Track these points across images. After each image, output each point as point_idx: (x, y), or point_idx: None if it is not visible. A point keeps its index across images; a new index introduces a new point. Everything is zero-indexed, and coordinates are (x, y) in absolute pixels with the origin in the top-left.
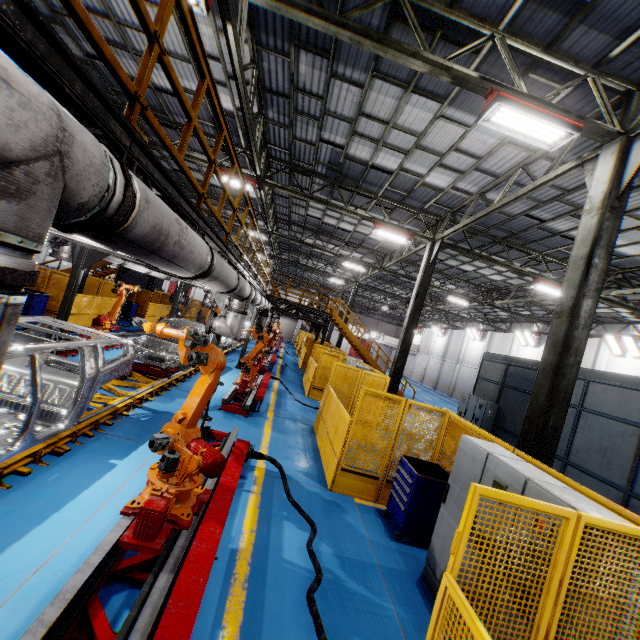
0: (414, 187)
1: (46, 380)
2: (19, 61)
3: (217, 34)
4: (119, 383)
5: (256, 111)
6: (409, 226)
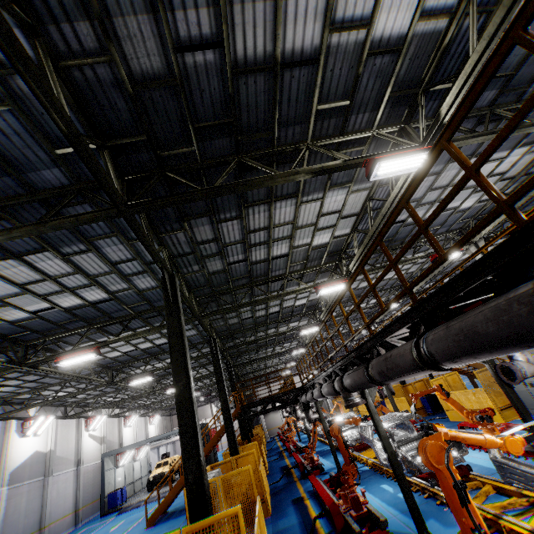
0: (448, 218)
1: None
2: None
3: (348, 195)
4: (479, 500)
5: (346, 232)
6: (430, 250)
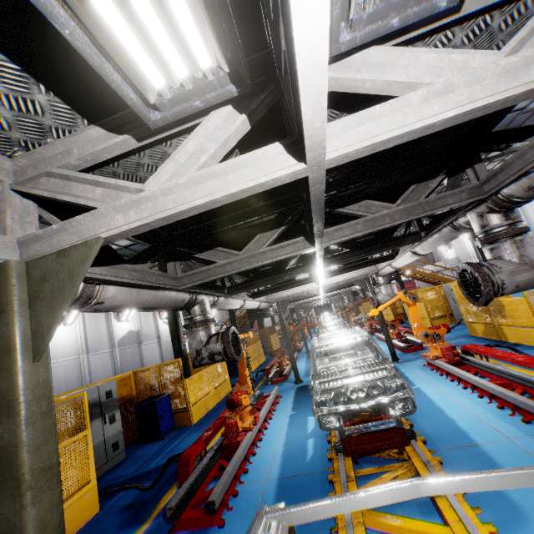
0: None
1: (348, 363)
2: (388, 200)
3: None
4: None
5: None
6: None
